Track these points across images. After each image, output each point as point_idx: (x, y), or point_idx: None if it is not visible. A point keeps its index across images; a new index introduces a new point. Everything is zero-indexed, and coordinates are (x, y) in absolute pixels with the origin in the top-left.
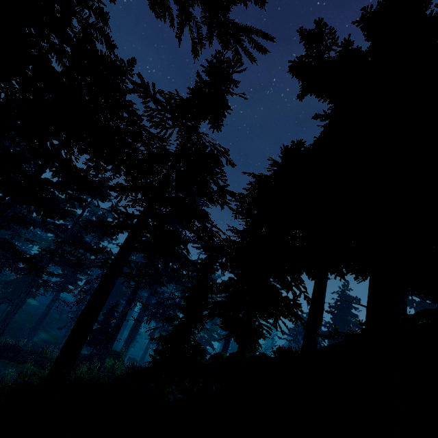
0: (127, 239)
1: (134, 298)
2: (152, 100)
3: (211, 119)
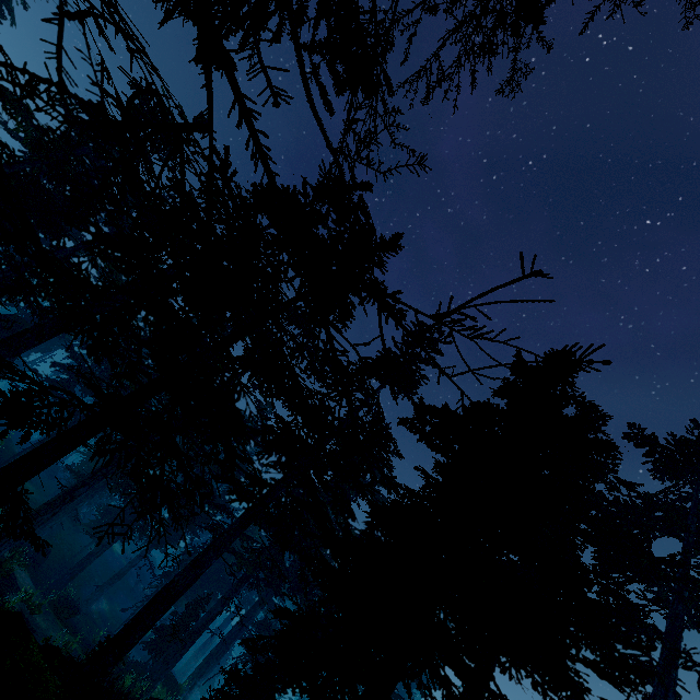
0: (247, 512)
1: (232, 596)
2: (330, 364)
3: (393, 392)
